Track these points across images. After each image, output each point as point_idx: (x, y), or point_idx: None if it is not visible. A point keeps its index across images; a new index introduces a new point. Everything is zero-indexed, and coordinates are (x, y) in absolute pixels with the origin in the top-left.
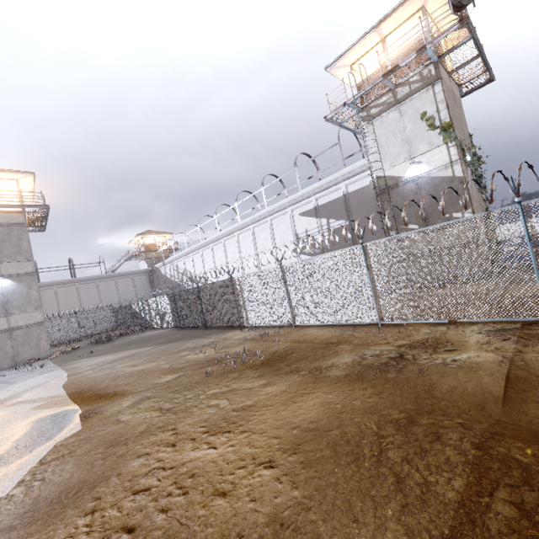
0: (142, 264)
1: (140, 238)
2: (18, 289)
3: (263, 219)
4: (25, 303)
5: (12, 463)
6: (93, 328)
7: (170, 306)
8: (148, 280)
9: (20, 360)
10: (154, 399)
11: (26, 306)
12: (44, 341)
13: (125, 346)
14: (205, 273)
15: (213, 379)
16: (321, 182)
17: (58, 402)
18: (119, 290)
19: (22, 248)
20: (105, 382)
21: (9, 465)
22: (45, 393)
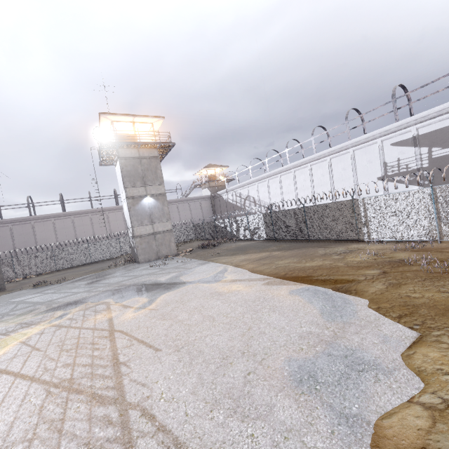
0: (205, 191)
1: (204, 170)
2: (157, 205)
3: (343, 150)
4: (161, 215)
5: (353, 315)
6: (181, 237)
7: (264, 223)
8: (210, 204)
9: (160, 255)
10: (413, 285)
11: (162, 218)
12: (172, 243)
13: (242, 250)
14: (270, 198)
15: (446, 275)
16: (428, 111)
17: (281, 282)
18: (191, 210)
19: (157, 175)
20: (297, 272)
21: (354, 316)
22: (248, 276)
